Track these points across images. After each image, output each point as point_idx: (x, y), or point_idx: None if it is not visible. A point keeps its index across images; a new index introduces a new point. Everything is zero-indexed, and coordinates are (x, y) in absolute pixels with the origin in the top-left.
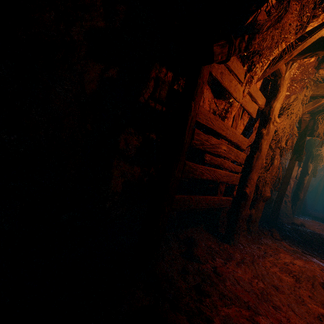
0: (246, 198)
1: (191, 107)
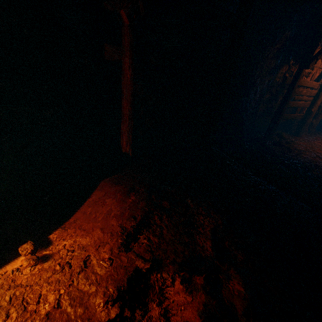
0: (311, 114)
1: (296, 84)
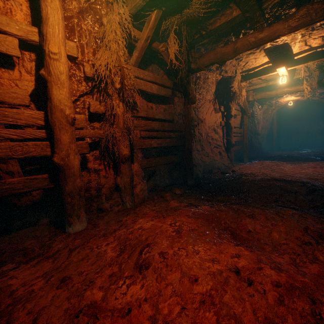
0: (60, 168)
1: None
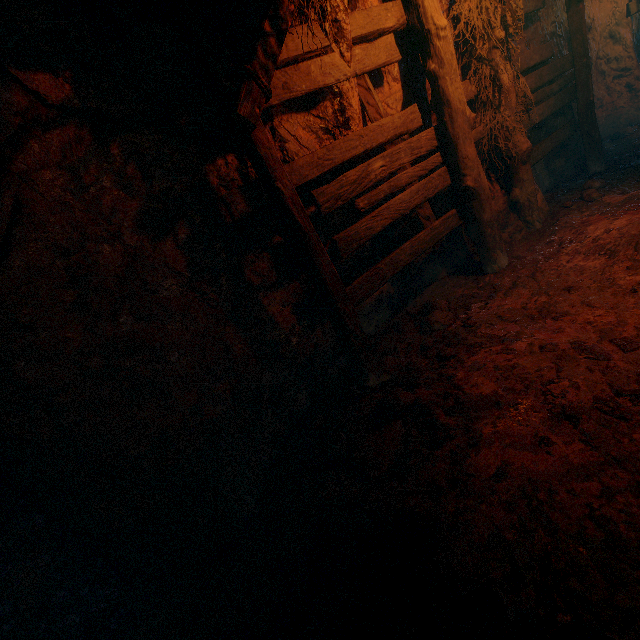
0: (475, 194)
1: (280, 190)
